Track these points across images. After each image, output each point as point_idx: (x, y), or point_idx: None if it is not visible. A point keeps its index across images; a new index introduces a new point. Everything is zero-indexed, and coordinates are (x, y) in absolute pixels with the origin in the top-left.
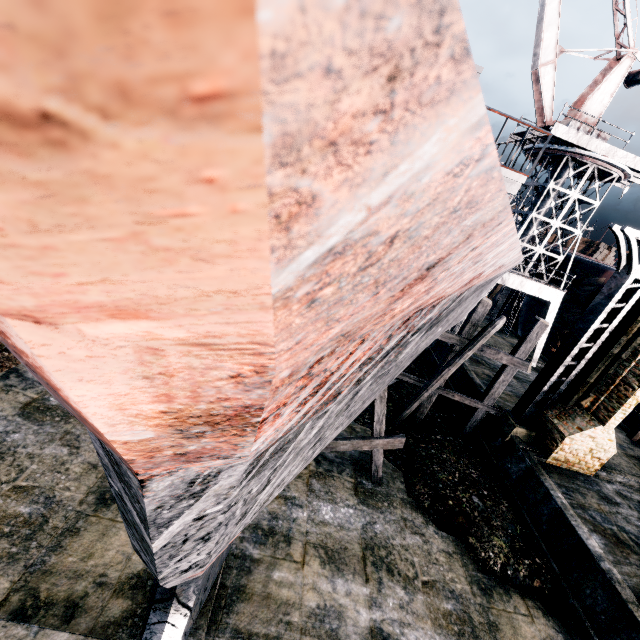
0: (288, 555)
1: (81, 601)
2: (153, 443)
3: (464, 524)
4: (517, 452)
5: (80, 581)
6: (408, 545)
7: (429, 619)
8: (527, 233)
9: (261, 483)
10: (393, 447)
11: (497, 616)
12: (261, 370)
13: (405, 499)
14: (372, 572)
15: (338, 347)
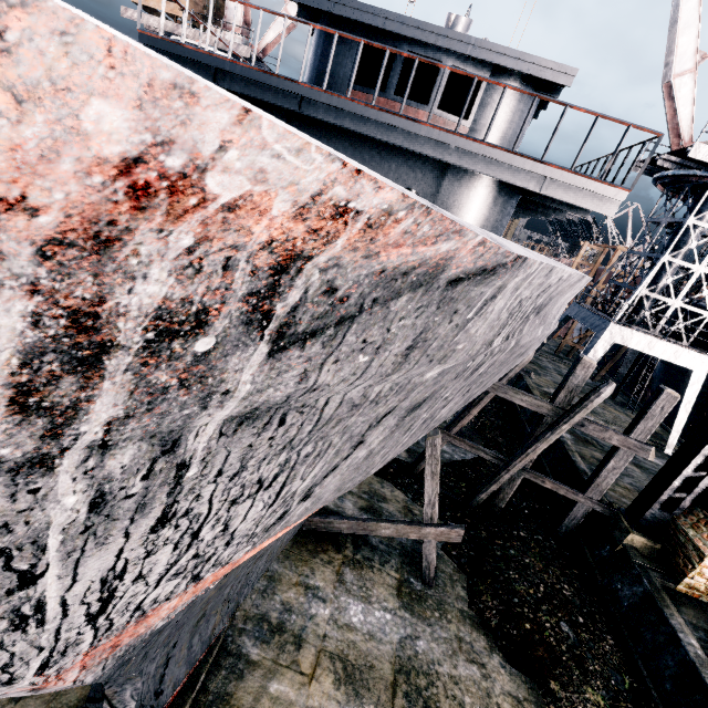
0: (294, 663)
1: None
2: None
3: (545, 660)
4: (631, 569)
5: None
6: (459, 677)
7: None
8: (658, 281)
9: None
10: (448, 539)
11: None
12: None
13: (465, 611)
14: (402, 707)
15: None
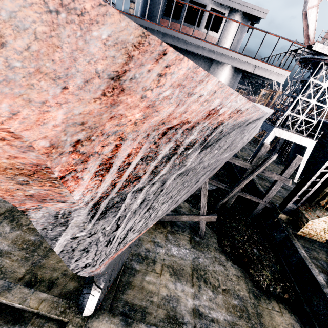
0: (153, 269)
1: (55, 281)
2: (2, 185)
3: (247, 262)
4: (280, 227)
5: (55, 272)
6: (216, 270)
7: (224, 307)
8: (295, 108)
9: (111, 225)
10: (210, 220)
11: (262, 310)
12: (16, 136)
13: (216, 247)
14: (196, 281)
15: (93, 136)
